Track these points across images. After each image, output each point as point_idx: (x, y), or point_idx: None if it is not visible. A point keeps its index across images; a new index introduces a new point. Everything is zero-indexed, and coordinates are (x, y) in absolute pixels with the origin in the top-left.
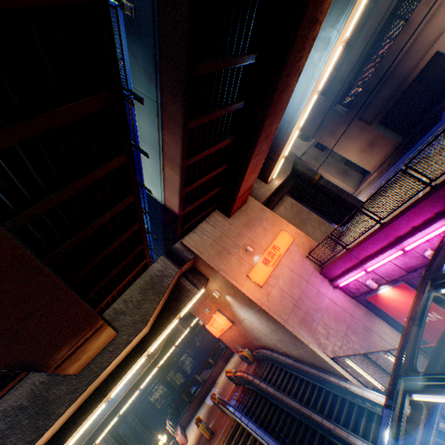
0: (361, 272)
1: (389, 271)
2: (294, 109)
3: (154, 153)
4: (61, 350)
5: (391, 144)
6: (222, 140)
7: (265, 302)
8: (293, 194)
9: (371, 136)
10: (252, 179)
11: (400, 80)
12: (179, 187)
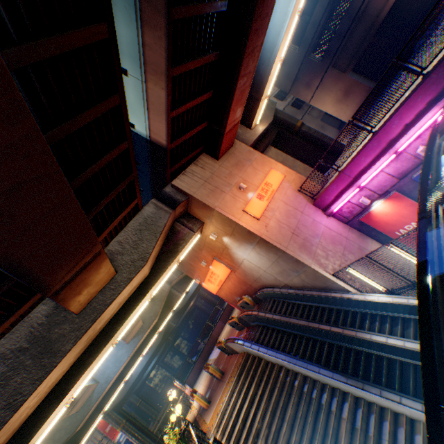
0: (355, 190)
1: (381, 183)
2: (275, 34)
3: (133, 66)
4: (59, 267)
5: (365, 91)
6: (207, 55)
7: (265, 233)
8: (276, 146)
9: (346, 85)
10: (239, 113)
11: (372, 20)
12: (165, 107)
